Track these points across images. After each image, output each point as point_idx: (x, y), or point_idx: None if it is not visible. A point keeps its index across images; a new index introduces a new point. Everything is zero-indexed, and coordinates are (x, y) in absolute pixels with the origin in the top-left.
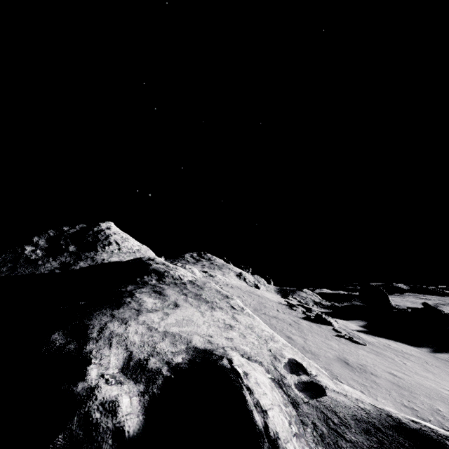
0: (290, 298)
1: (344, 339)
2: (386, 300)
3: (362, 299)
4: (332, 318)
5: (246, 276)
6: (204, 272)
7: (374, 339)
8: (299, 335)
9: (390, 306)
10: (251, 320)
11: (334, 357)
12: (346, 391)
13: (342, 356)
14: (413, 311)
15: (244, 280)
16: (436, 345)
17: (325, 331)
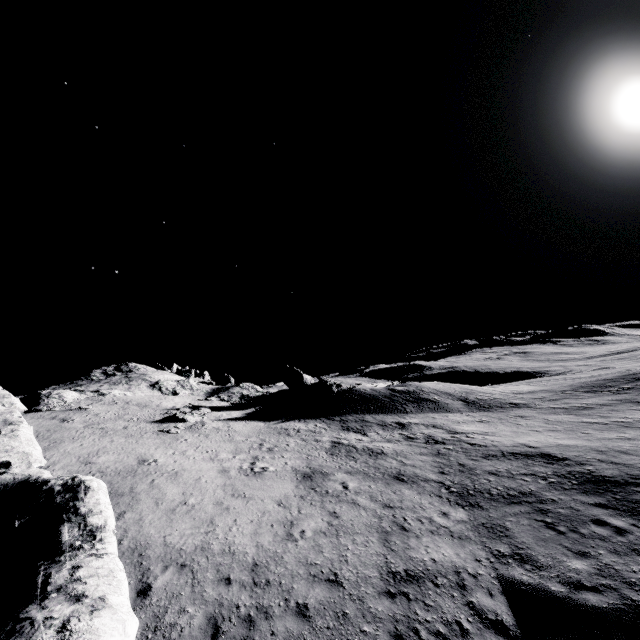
0: (210, 398)
1: (161, 432)
2: (301, 380)
3: (285, 383)
4: (191, 414)
5: (164, 383)
6: (94, 392)
7: (220, 425)
8: (91, 440)
9: (304, 385)
10: (4, 440)
11: (86, 451)
12: (26, 471)
13: (102, 448)
14: (311, 386)
15: (159, 389)
16: (298, 415)
17: (151, 429)
